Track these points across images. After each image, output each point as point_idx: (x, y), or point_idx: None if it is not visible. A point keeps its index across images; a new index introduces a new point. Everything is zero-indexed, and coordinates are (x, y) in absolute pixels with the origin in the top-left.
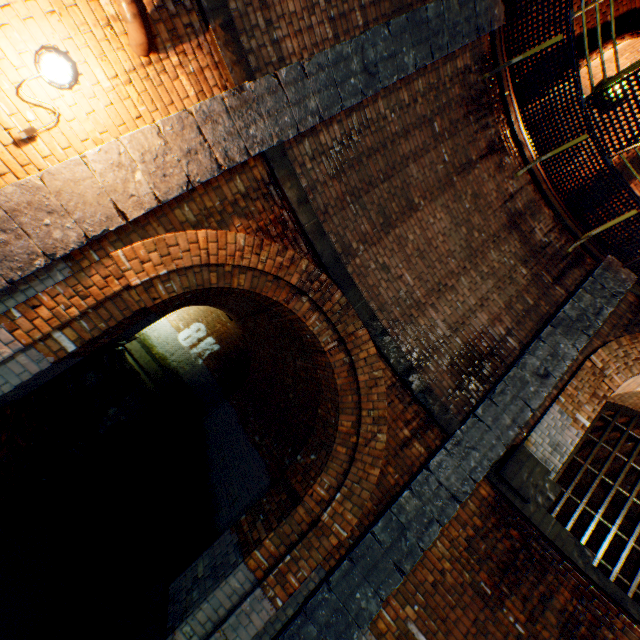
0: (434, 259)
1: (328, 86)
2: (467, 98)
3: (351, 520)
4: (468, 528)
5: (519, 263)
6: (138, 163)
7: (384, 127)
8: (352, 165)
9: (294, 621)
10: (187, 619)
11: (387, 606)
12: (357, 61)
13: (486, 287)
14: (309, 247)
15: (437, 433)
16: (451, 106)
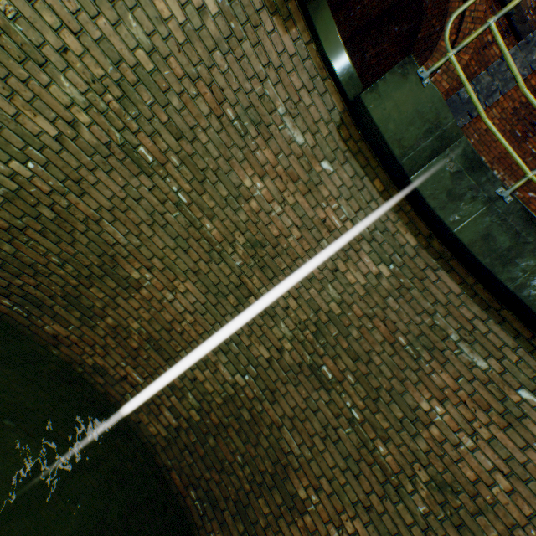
0: None
1: None
2: None
3: (444, 87)
4: (515, 104)
5: None
6: None
7: None
8: None
9: None
10: None
11: None
12: None
13: None
14: None
15: (511, 42)
16: None
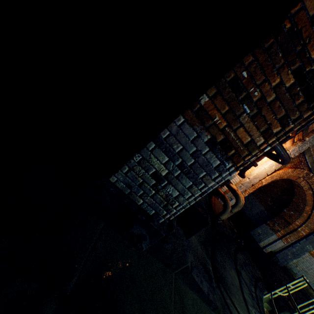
0: None
1: None
2: None
3: (306, 231)
4: None
5: None
6: (274, 165)
7: None
8: None
9: (289, 247)
10: (262, 241)
11: (313, 249)
12: None
13: None
14: (306, 165)
15: None
16: None
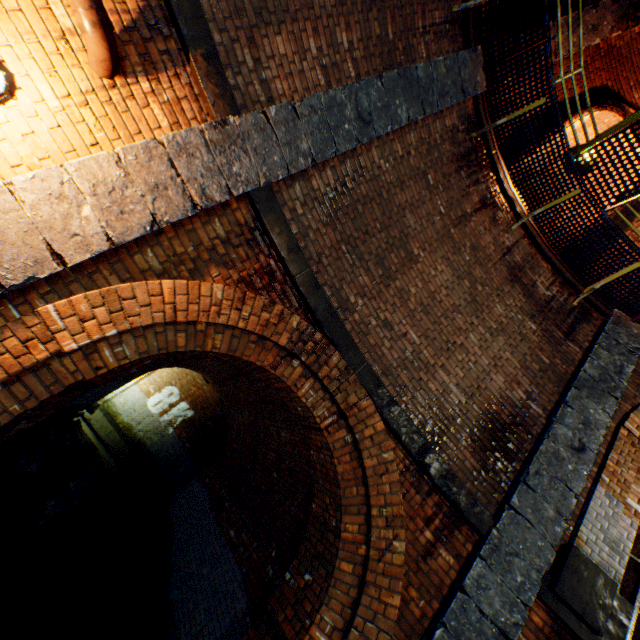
0: (439, 314)
1: (321, 129)
2: (457, 154)
3: None
4: None
5: (527, 318)
6: (87, 195)
7: (379, 176)
8: (347, 212)
9: None
10: None
11: None
12: (351, 108)
13: (497, 344)
14: (300, 301)
15: (466, 533)
16: (443, 160)
